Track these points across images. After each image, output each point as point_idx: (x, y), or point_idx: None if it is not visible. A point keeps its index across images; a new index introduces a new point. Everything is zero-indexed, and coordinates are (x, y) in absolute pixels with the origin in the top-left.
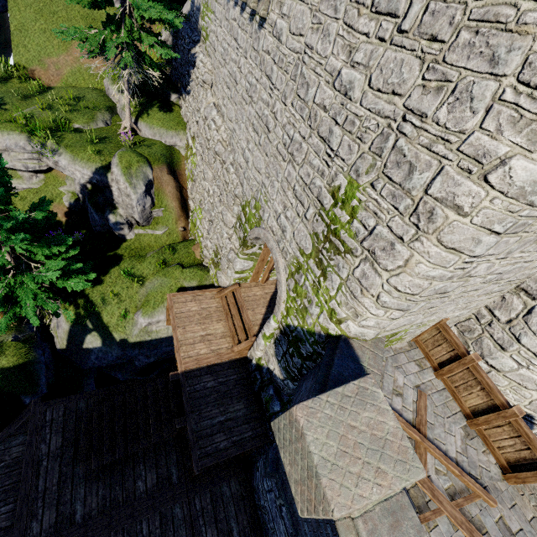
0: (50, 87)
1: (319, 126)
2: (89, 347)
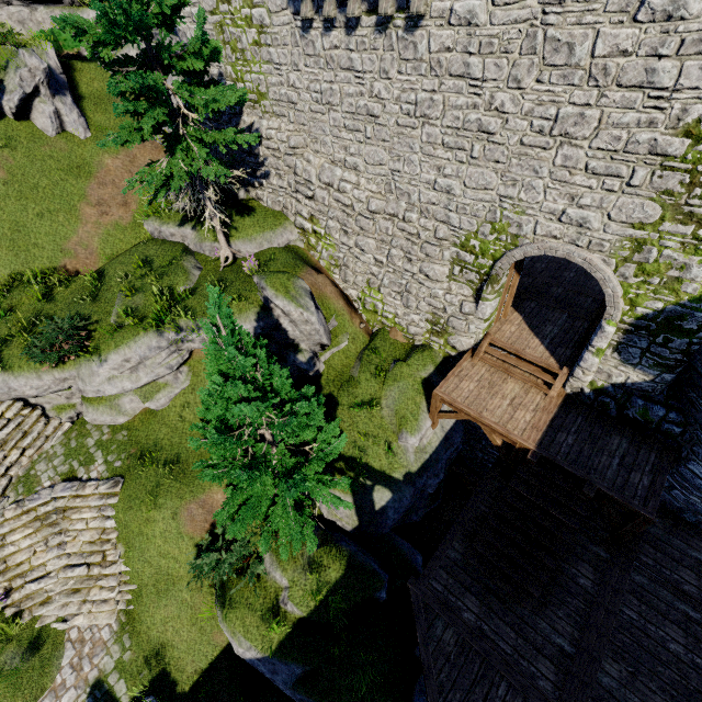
0: (99, 272)
1: (618, 77)
2: (382, 506)
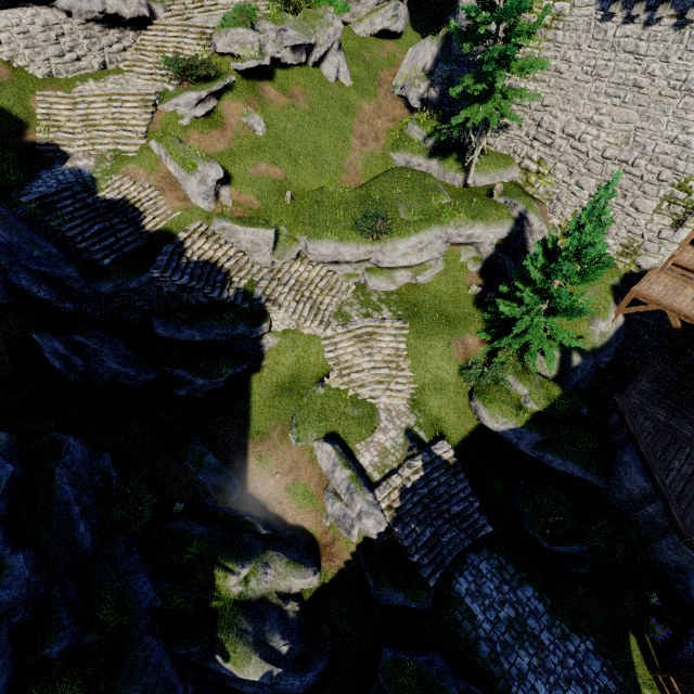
0: (369, 186)
1: None
2: (575, 365)
